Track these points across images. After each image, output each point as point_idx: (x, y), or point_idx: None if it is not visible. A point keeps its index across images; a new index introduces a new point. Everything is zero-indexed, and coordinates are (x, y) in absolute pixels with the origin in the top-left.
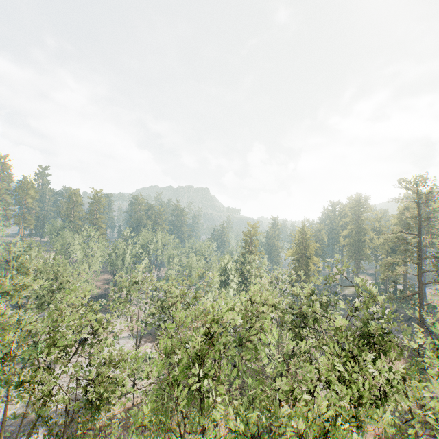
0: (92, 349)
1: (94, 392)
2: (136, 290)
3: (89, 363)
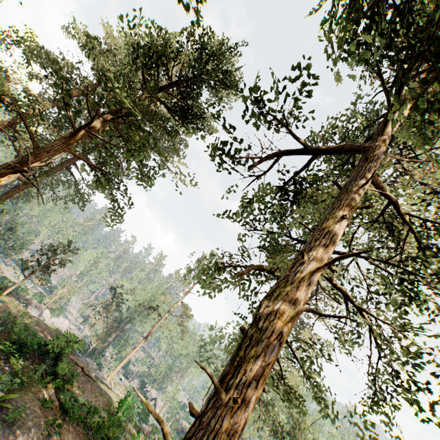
0: None
1: None
2: None
3: None
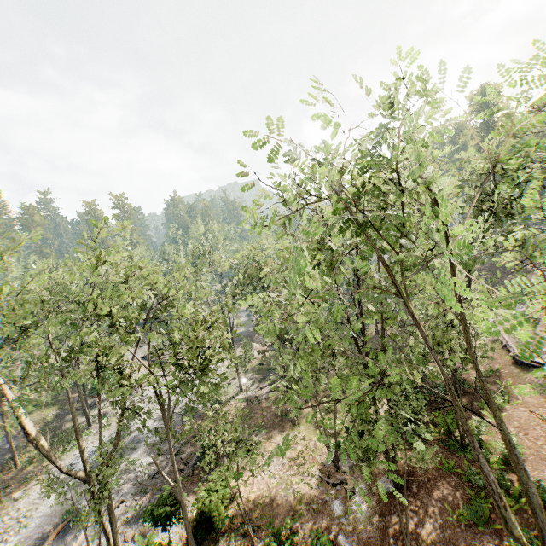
0: (169, 316)
1: (190, 366)
2: (206, 262)
3: (172, 344)
